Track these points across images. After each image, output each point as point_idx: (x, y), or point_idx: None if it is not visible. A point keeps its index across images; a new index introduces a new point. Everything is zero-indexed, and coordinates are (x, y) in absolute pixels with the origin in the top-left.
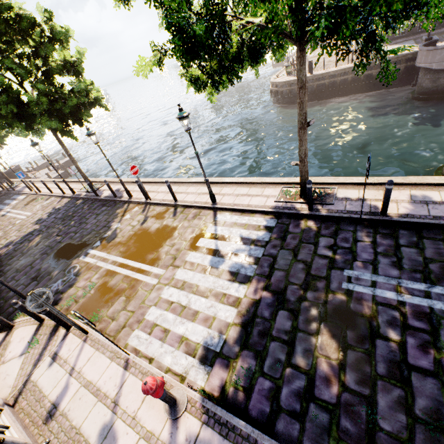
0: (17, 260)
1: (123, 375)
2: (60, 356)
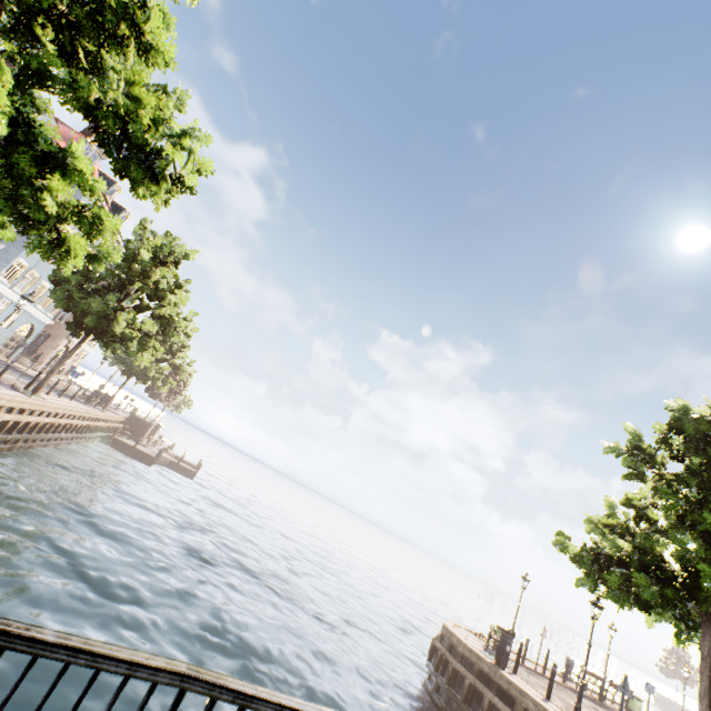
0: None
1: None
2: None
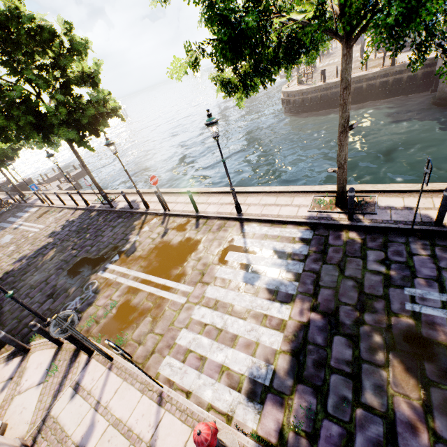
0: (31, 275)
1: (158, 413)
2: (82, 386)
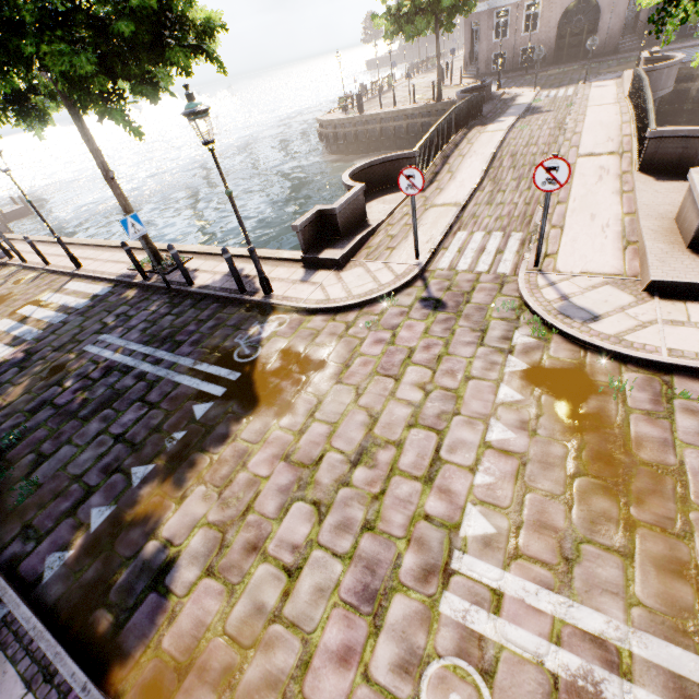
0: None
1: None
2: None
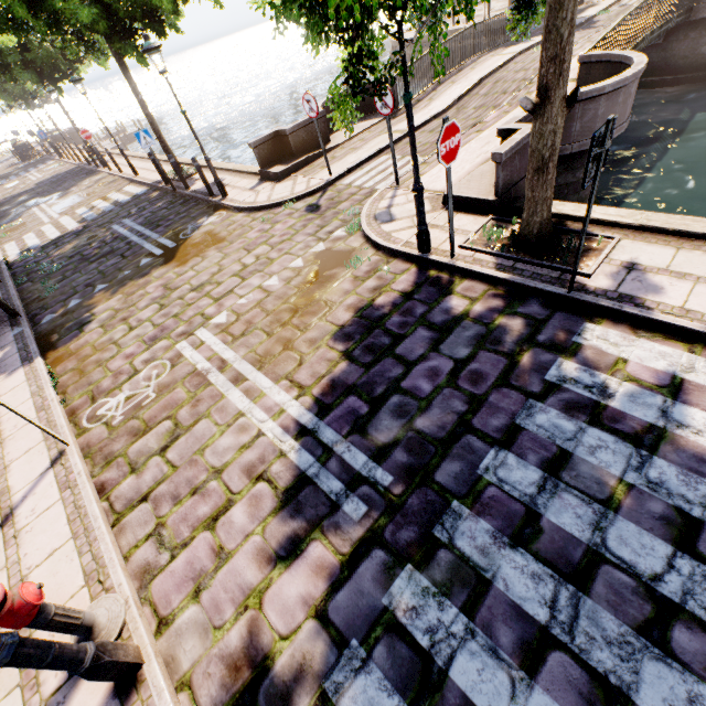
0: (2, 208)
1: None
2: None
